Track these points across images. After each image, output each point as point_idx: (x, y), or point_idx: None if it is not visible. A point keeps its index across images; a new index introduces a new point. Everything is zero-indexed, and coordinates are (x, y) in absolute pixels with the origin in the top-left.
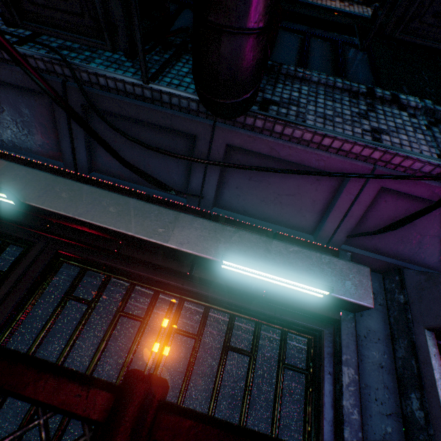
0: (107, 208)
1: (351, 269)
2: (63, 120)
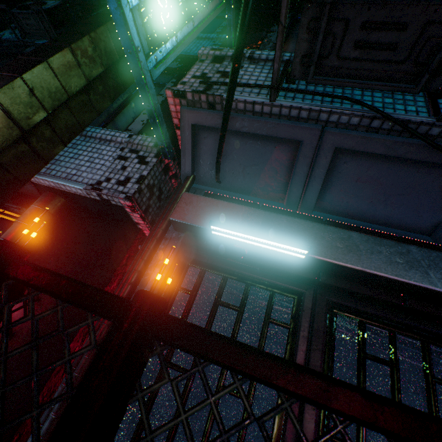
0: (392, 258)
1: None
2: (305, 164)
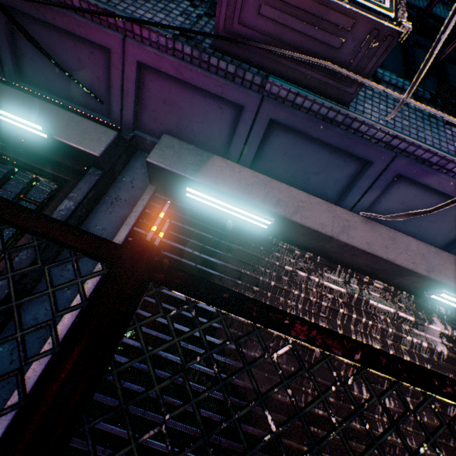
0: None
1: (98, 129)
2: None
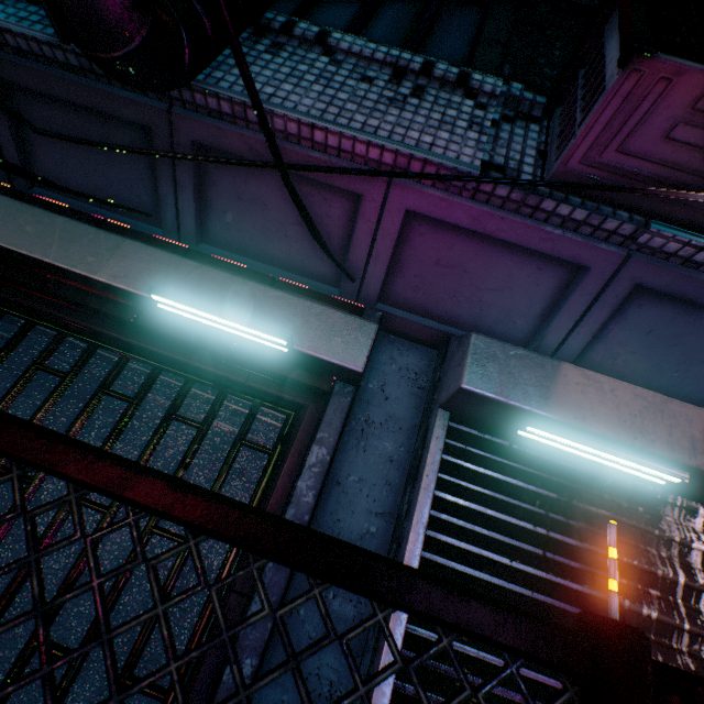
0: (24, 227)
1: (349, 324)
2: None
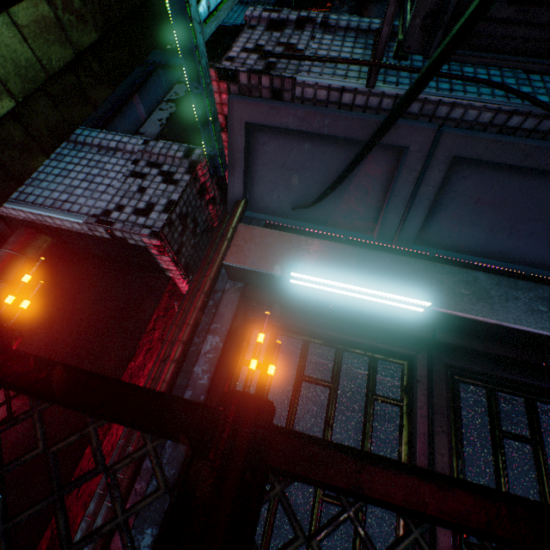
0: (533, 306)
1: None
2: (409, 181)
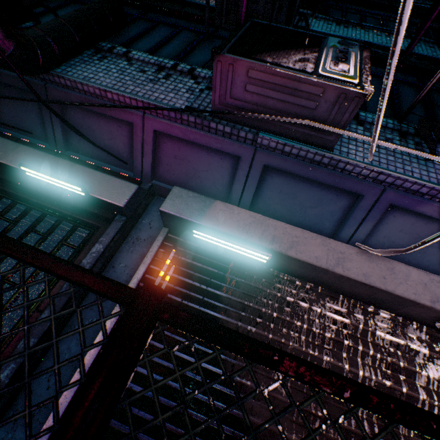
0: None
1: (123, 185)
2: None
